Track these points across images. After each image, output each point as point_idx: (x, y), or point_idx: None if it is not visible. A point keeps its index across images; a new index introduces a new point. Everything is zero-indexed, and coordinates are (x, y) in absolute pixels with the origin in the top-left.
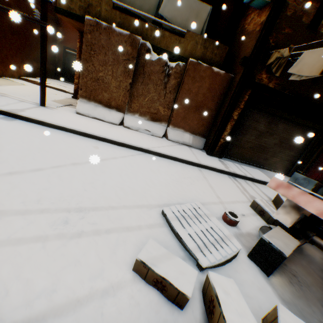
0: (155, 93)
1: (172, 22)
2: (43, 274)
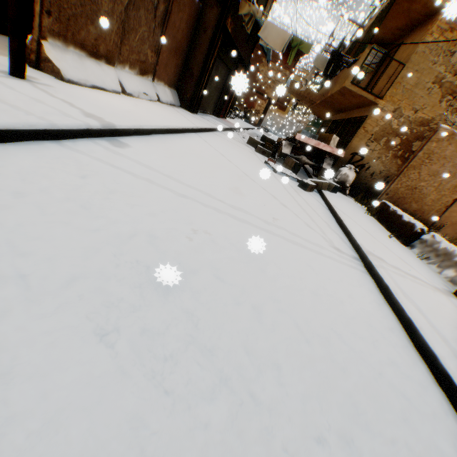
0: (146, 27)
1: None
2: (314, 202)
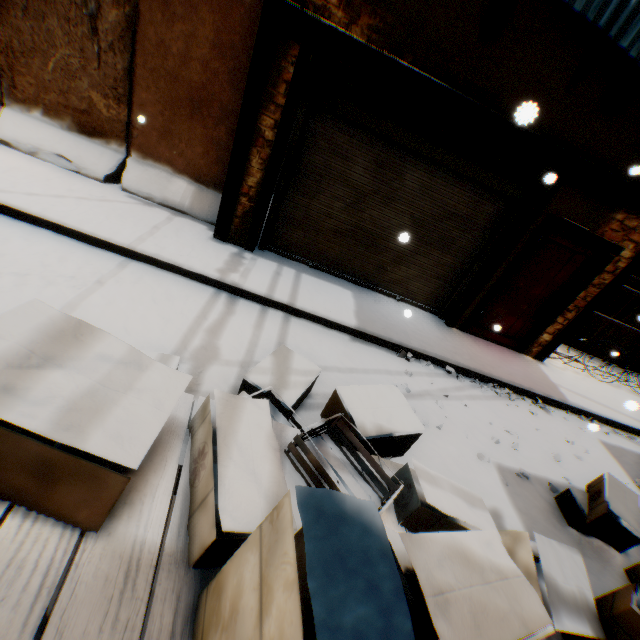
0: (72, 48)
1: None
2: None
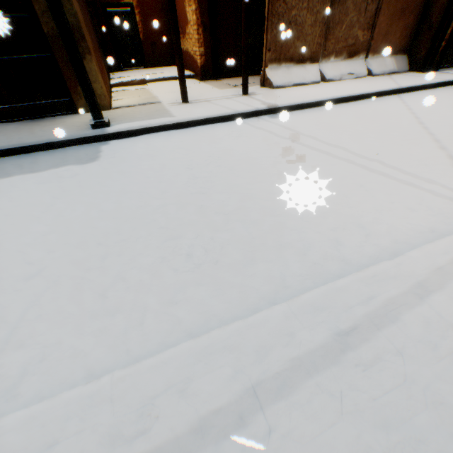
0: (354, 12)
1: None
2: None
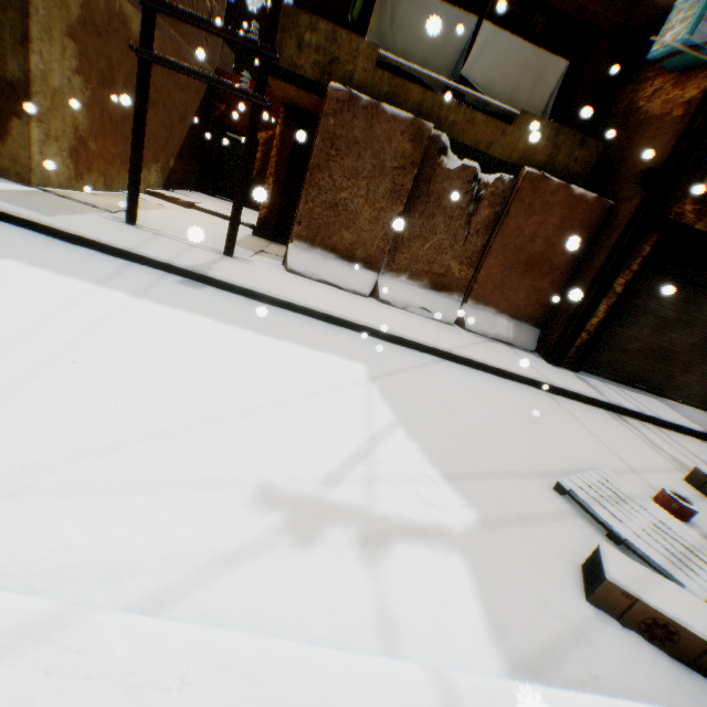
0: (447, 233)
1: (485, 92)
2: (467, 598)
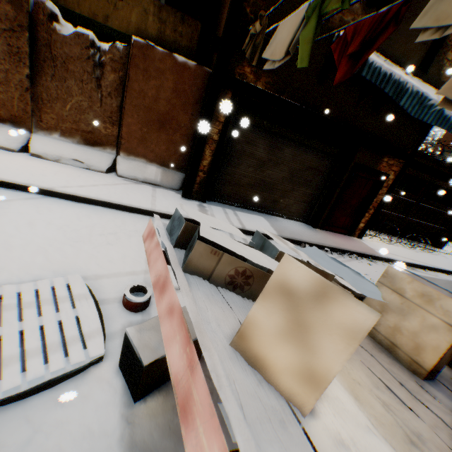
0: (83, 96)
1: None
2: None
